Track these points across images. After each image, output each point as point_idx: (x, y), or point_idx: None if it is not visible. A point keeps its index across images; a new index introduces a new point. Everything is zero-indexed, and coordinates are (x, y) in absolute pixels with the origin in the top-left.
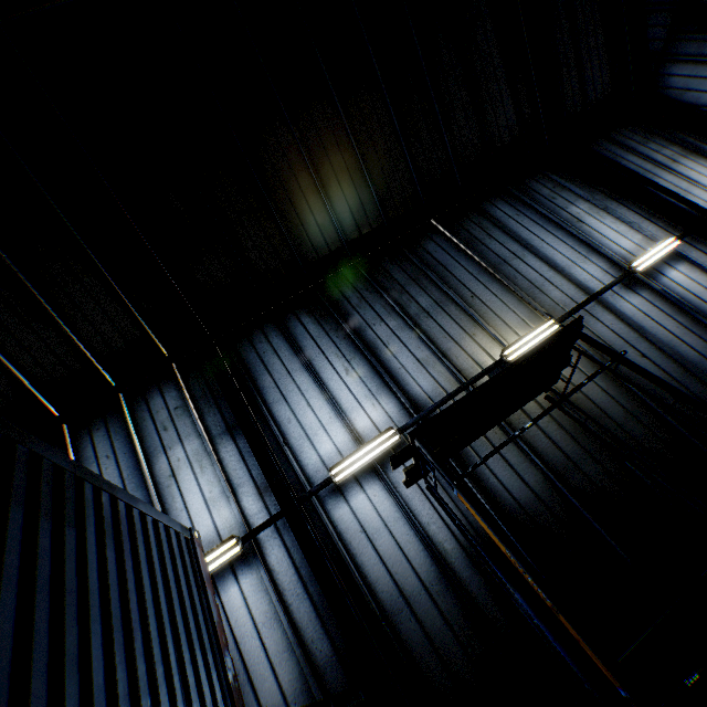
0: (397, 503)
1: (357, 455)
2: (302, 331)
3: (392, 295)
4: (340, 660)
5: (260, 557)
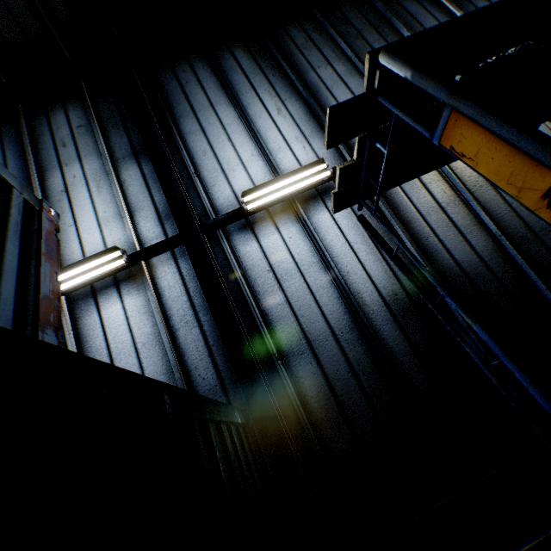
0: (315, 248)
1: (277, 185)
2: (233, 66)
3: (345, 40)
4: (224, 391)
5: (150, 280)
